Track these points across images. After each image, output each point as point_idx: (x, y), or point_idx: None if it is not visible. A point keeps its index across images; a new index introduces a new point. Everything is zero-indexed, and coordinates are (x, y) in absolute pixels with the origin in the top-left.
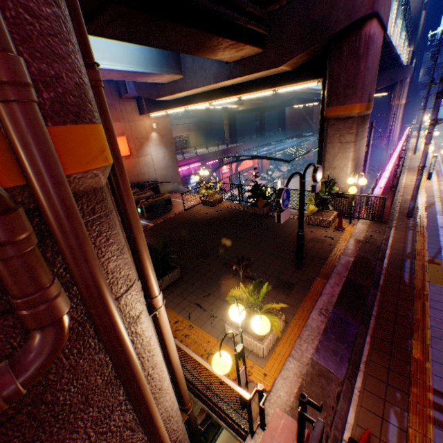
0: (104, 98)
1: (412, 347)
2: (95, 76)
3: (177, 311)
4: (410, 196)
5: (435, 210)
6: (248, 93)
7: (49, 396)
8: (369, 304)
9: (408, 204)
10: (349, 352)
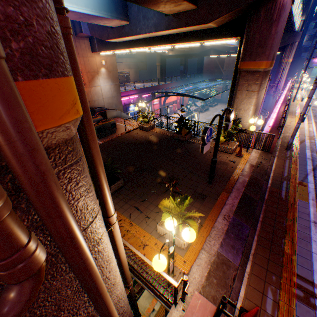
0: (73, 46)
1: (284, 245)
2: (65, 22)
3: (121, 212)
4: (288, 133)
5: (305, 145)
6: (181, 43)
7: (27, 314)
8: (257, 213)
9: (287, 140)
10: (243, 247)
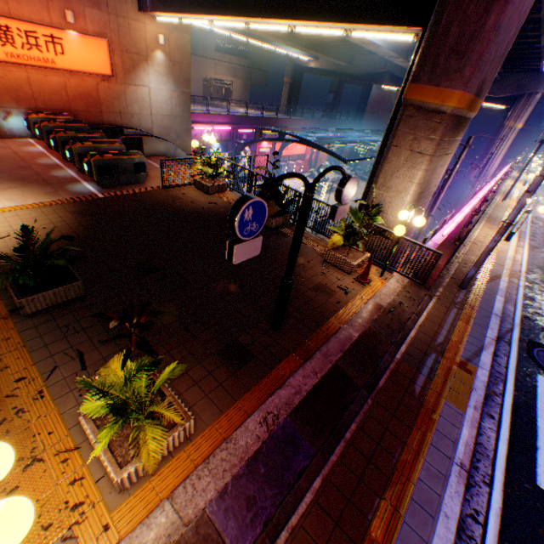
0: None
1: (375, 515)
2: None
3: (37, 359)
4: (475, 257)
5: (497, 286)
6: (305, 21)
7: None
8: (347, 418)
9: (468, 268)
10: (276, 506)
